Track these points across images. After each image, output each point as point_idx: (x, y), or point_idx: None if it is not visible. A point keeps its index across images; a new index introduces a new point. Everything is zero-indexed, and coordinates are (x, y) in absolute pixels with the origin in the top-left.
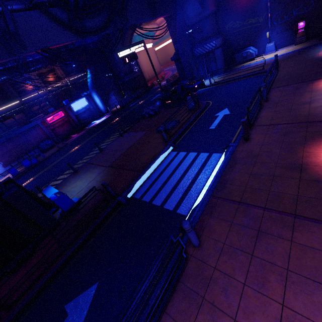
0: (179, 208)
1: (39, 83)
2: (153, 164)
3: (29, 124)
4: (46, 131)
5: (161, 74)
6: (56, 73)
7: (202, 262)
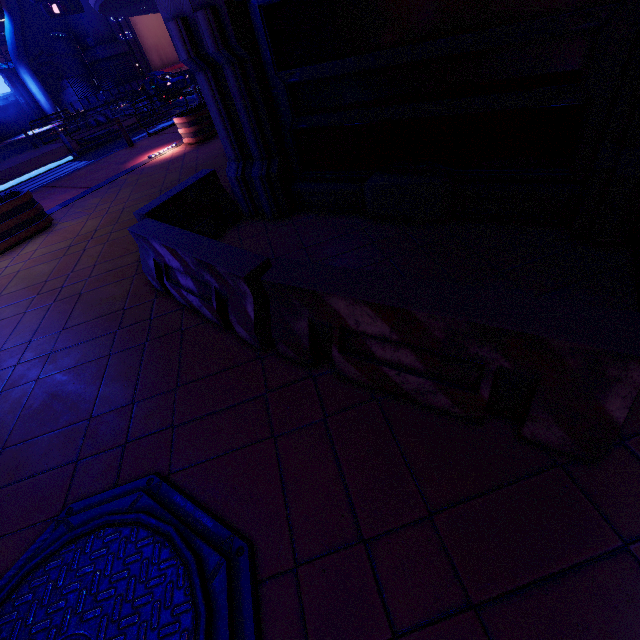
0: None
1: None
2: (32, 172)
3: None
4: None
5: None
6: None
7: None
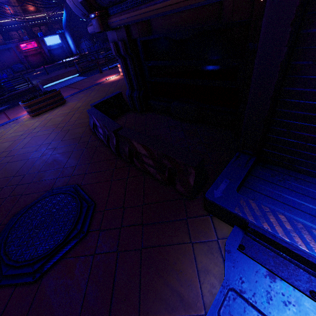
0: None
1: (18, 9)
2: (62, 79)
3: (4, 45)
4: (19, 55)
5: None
6: (35, 4)
7: None
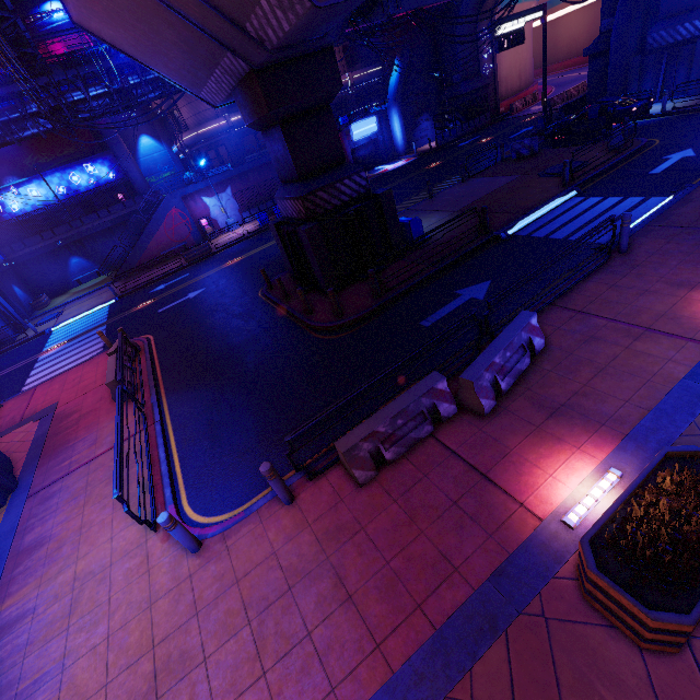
0: (593, 239)
1: None
2: (544, 207)
3: None
4: None
5: (531, 89)
6: None
7: (629, 260)
